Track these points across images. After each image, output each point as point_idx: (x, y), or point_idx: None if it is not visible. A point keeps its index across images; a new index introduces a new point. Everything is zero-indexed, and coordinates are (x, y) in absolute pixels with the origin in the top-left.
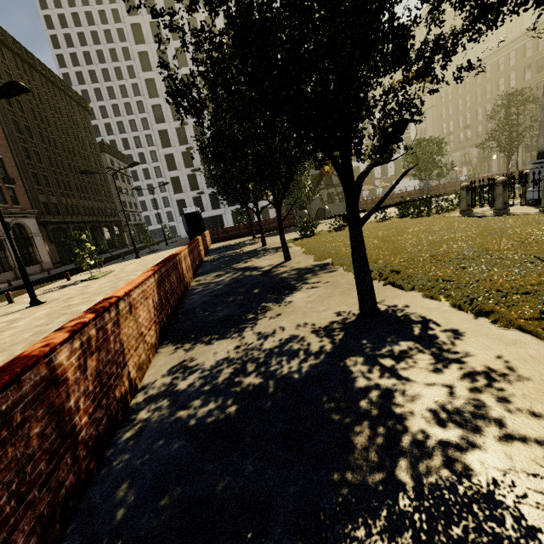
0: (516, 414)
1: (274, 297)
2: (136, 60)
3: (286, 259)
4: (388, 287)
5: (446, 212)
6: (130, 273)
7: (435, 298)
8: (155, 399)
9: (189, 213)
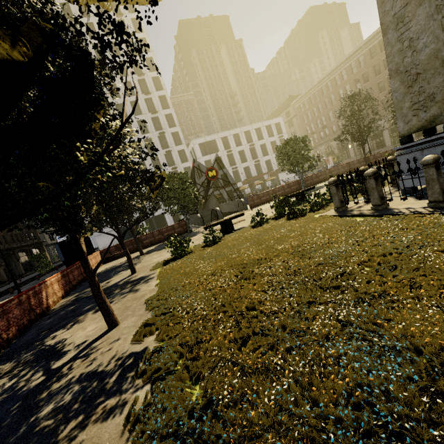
0: None
1: None
2: None
3: (108, 327)
4: None
5: (321, 207)
6: None
7: None
8: None
9: (64, 241)
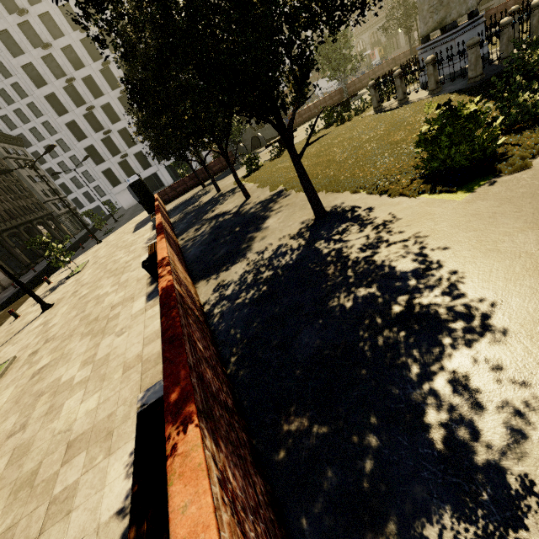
0: (393, 235)
1: (254, 229)
2: None
3: (246, 198)
4: (329, 194)
5: (363, 111)
6: (109, 256)
7: (358, 192)
8: (218, 304)
9: (134, 183)
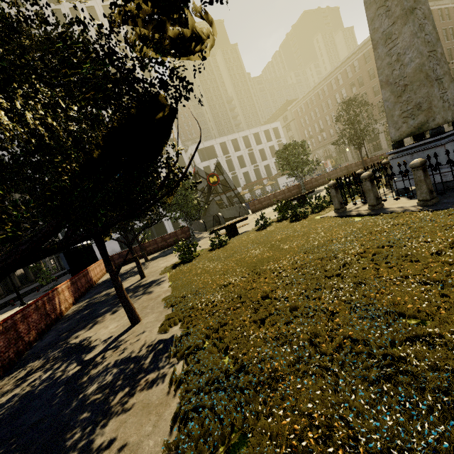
0: None
1: None
2: None
3: (131, 323)
4: None
5: (322, 209)
6: None
7: None
8: None
9: (69, 250)
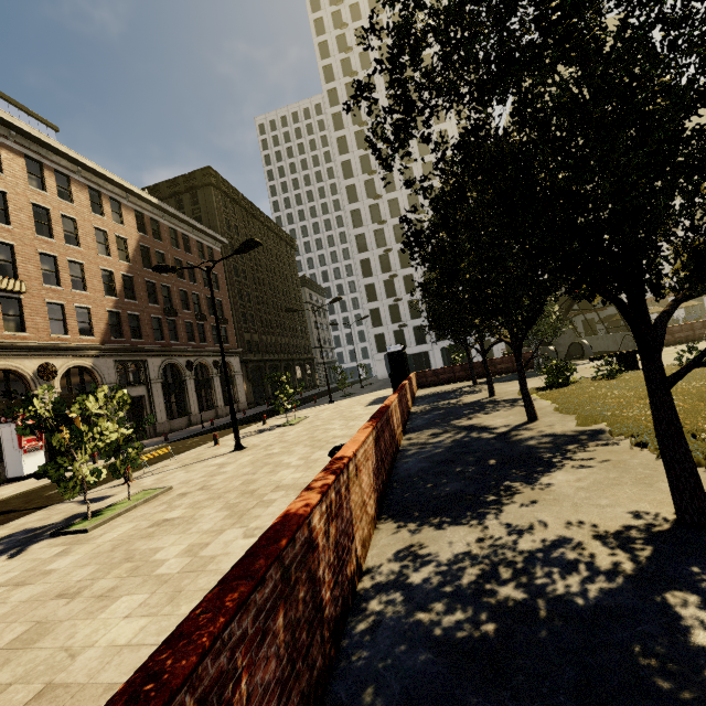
0: None
1: (521, 475)
2: (343, 194)
3: (529, 419)
4: None
5: None
6: (326, 421)
7: None
8: (386, 589)
9: (393, 352)
